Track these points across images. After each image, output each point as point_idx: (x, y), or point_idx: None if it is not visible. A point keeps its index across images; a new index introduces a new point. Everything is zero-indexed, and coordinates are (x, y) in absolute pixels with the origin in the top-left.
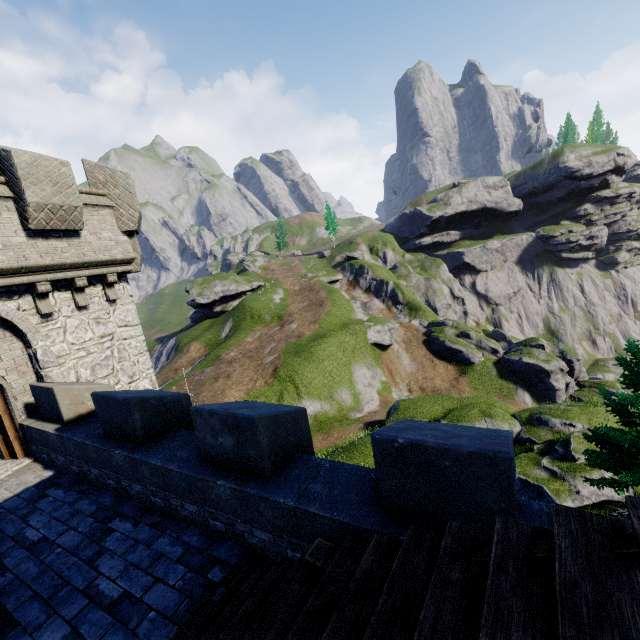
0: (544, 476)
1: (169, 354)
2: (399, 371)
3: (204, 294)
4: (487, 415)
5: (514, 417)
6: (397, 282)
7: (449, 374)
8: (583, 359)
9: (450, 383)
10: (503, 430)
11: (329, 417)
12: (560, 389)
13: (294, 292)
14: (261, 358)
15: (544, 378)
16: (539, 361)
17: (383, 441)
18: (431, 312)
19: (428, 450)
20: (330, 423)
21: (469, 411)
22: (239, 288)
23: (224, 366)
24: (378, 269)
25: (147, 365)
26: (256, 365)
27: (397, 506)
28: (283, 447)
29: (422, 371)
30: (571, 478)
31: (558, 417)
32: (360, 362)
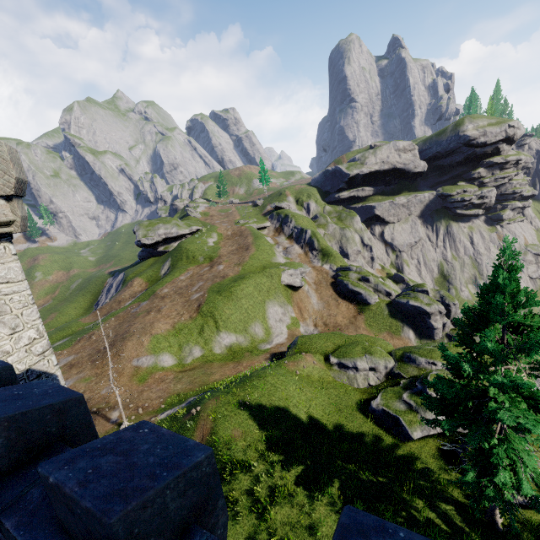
0: (402, 408)
1: (117, 287)
2: (307, 309)
3: (149, 236)
4: (368, 352)
5: (390, 354)
6: (314, 231)
7: (349, 312)
8: (468, 299)
9: (349, 320)
10: (204, 448)
11: (242, 348)
12: (438, 328)
13: (227, 236)
14: (189, 295)
15: (426, 318)
16: (422, 304)
17: (42, 475)
18: (340, 258)
19: (66, 495)
20: (242, 353)
21: (353, 348)
22: (179, 231)
23: (157, 301)
24: (300, 219)
25: (33, 317)
26: (184, 301)
27: (70, 532)
28: (36, 440)
29: (327, 309)
30: (423, 411)
31: (424, 356)
32: (273, 301)
